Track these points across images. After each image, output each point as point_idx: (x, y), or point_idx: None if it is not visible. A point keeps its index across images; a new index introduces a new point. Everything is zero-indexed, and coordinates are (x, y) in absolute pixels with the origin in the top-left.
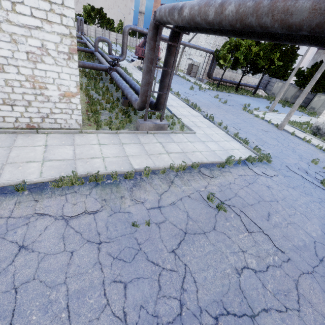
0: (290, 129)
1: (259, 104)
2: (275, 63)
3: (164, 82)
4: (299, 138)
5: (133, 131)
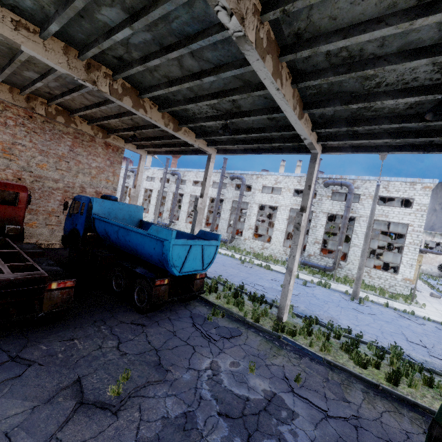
0: None
1: None
2: None
3: None
4: None
5: None
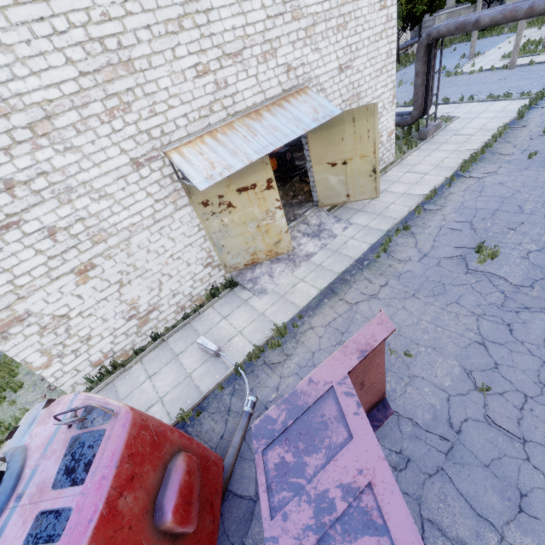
0: (519, 62)
1: (447, 60)
2: None
3: (430, 85)
4: (542, 64)
5: (425, 141)
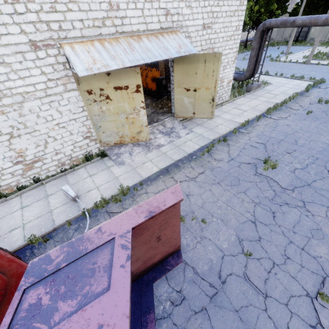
0: (312, 62)
1: (273, 53)
2: (275, 13)
3: (259, 58)
4: (324, 65)
5: (249, 92)
